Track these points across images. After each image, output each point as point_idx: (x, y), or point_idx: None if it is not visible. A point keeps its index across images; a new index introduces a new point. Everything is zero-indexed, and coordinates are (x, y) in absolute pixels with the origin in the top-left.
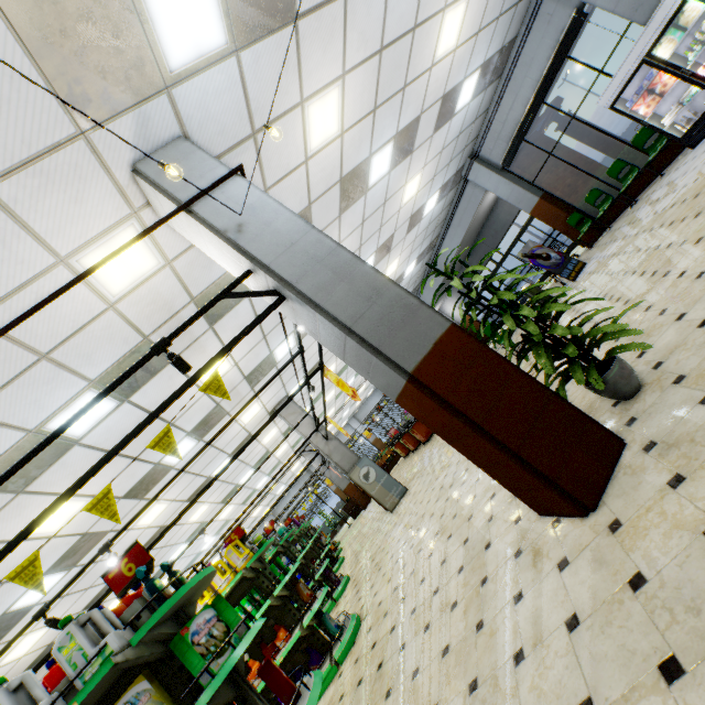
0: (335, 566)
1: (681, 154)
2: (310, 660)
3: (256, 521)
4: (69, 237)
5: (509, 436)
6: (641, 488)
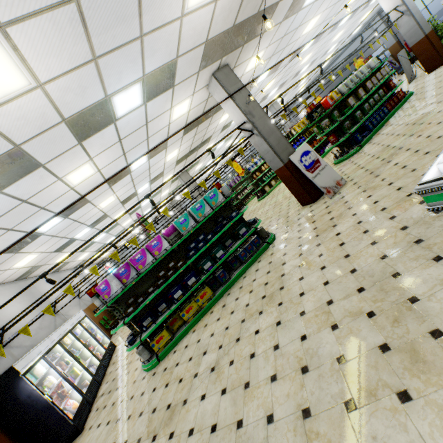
0: None
1: None
2: None
3: None
4: None
5: (437, 50)
6: None
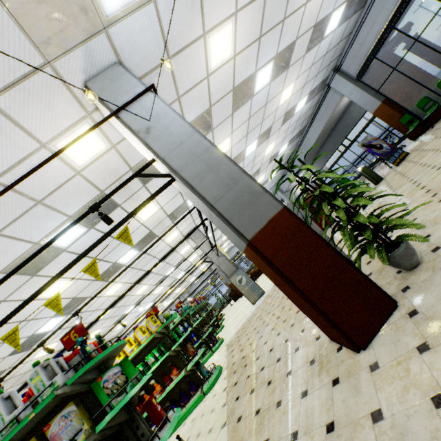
0: (218, 330)
1: None
2: (190, 388)
3: (177, 295)
4: (47, 131)
5: (311, 291)
6: (398, 344)
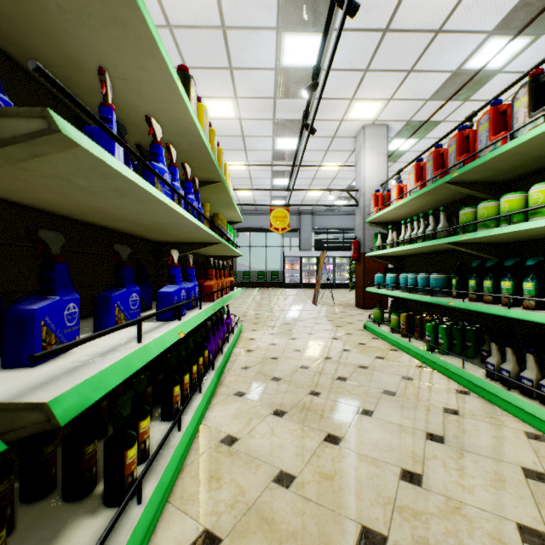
0: None
1: (274, 288)
2: None
3: None
4: (393, 105)
5: None
6: None
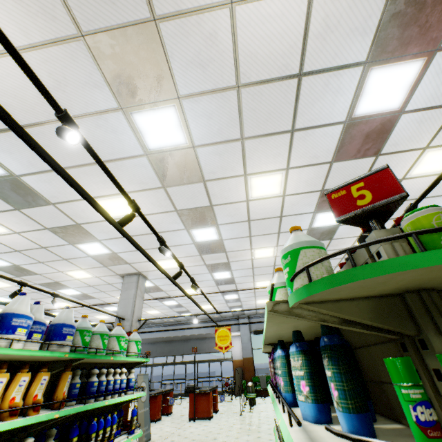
0: None
1: None
2: None
3: None
4: None
5: None
6: None
